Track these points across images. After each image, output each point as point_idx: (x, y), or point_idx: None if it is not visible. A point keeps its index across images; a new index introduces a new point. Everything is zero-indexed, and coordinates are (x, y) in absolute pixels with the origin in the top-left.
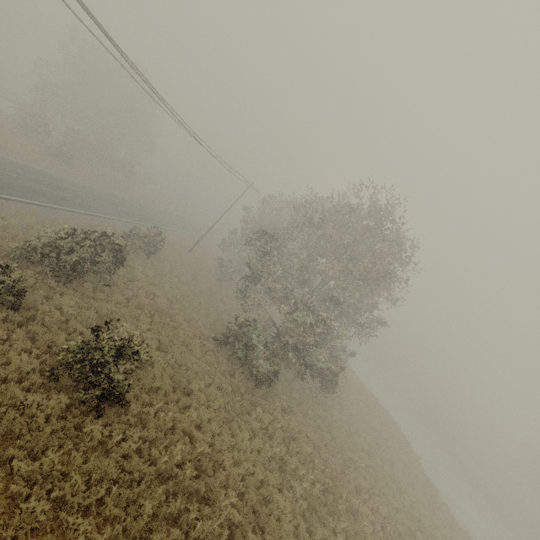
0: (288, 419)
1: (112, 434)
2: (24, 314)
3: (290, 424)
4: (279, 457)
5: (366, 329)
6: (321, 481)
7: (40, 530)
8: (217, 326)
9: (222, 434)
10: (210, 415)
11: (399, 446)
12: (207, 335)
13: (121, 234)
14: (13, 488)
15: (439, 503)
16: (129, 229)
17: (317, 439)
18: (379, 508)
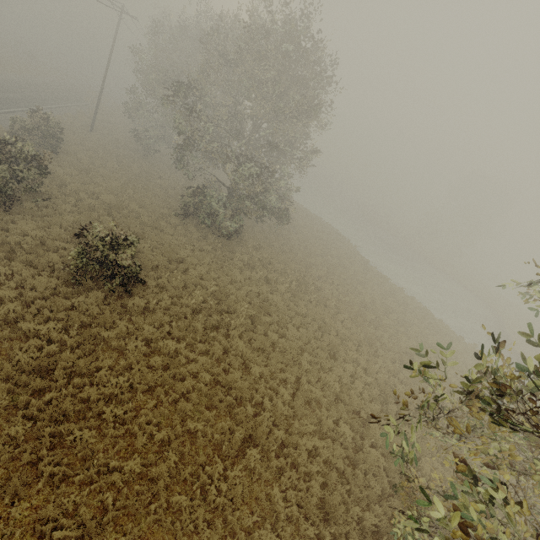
0: (261, 253)
1: (149, 302)
2: (4, 249)
3: (263, 256)
4: (264, 277)
5: (303, 162)
6: (295, 280)
7: (145, 355)
8: (170, 203)
9: (220, 277)
10: (206, 269)
11: (341, 244)
12: (168, 214)
13: (2, 134)
14: (114, 344)
15: (370, 267)
16: (10, 126)
17: (285, 258)
18: (334, 281)
